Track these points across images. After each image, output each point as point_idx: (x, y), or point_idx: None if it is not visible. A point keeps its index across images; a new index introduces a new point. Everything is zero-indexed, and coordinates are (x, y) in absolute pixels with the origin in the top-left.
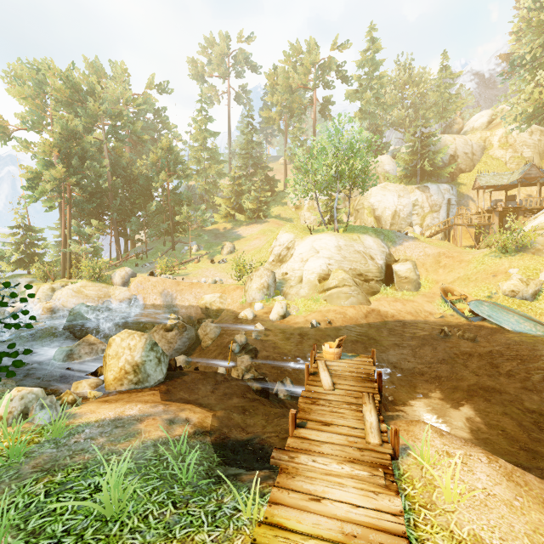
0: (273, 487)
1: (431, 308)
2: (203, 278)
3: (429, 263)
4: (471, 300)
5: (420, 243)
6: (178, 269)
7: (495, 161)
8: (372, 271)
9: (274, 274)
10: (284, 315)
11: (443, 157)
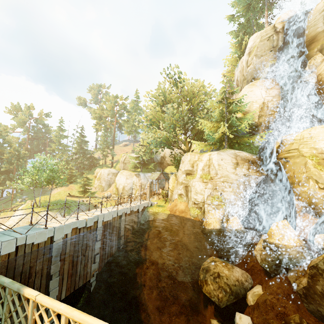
0: None
1: None
2: None
3: None
4: None
5: None
6: None
7: None
8: None
9: None
10: None
11: (157, 157)
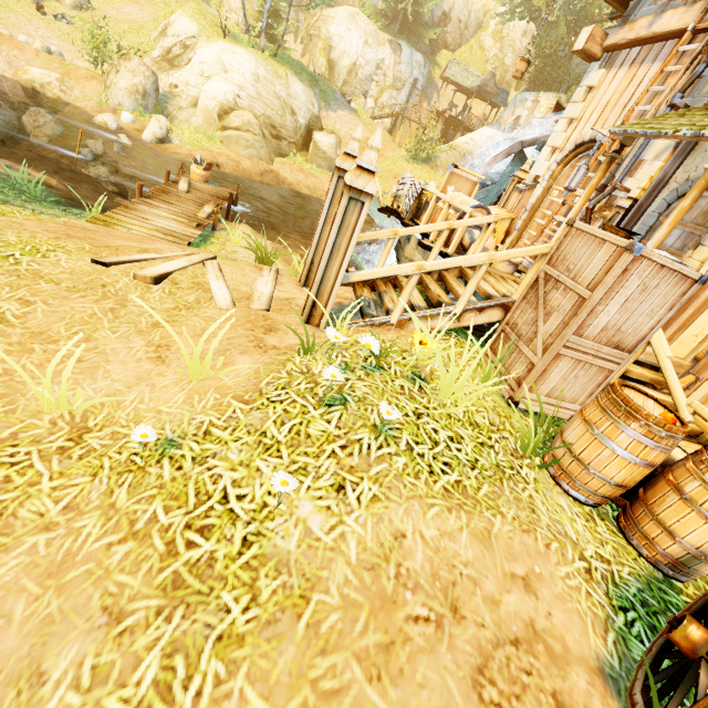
0: (114, 209)
1: None
2: (22, 34)
3: None
4: None
5: (355, 119)
6: None
7: (480, 51)
8: (288, 129)
9: (156, 79)
10: (162, 140)
11: (435, 10)
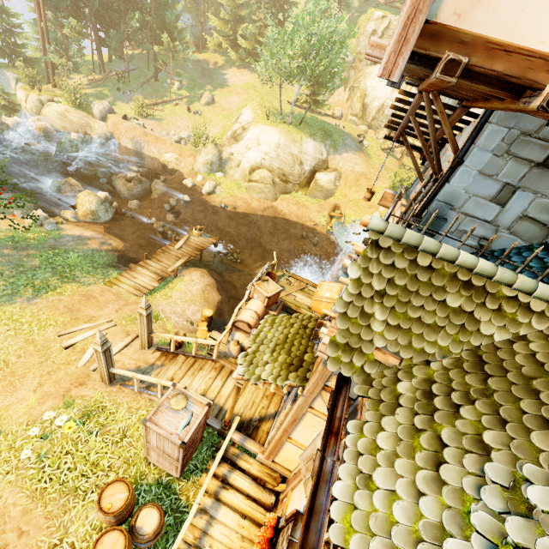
0: (124, 272)
1: (314, 217)
2: (172, 131)
3: (351, 178)
4: (337, 220)
5: (356, 158)
6: (156, 109)
7: None
8: (294, 175)
9: (219, 154)
10: (210, 193)
11: None
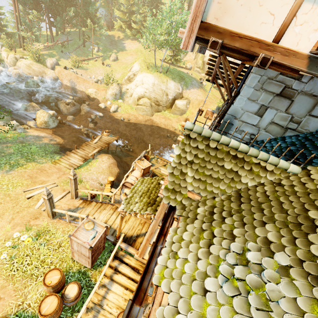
0: (63, 156)
1: (174, 125)
2: (93, 76)
3: (195, 103)
4: None
5: (198, 92)
6: (84, 63)
7: None
8: (163, 101)
9: (120, 89)
10: (114, 111)
11: None
